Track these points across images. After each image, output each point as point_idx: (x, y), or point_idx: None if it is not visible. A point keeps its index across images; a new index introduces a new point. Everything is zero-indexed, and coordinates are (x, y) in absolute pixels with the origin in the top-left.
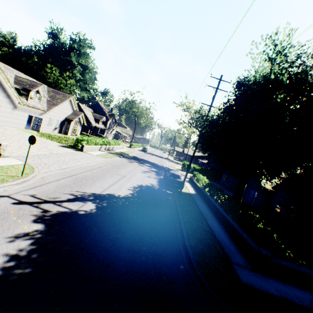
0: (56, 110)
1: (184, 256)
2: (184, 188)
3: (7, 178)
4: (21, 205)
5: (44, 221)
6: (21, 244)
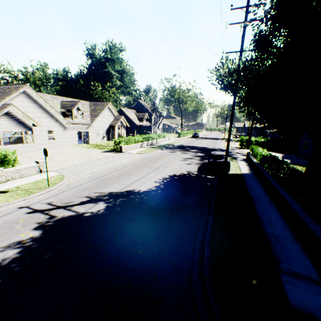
0: (99, 121)
1: (196, 261)
2: (233, 169)
3: (35, 190)
4: (33, 213)
5: (44, 228)
6: (8, 253)
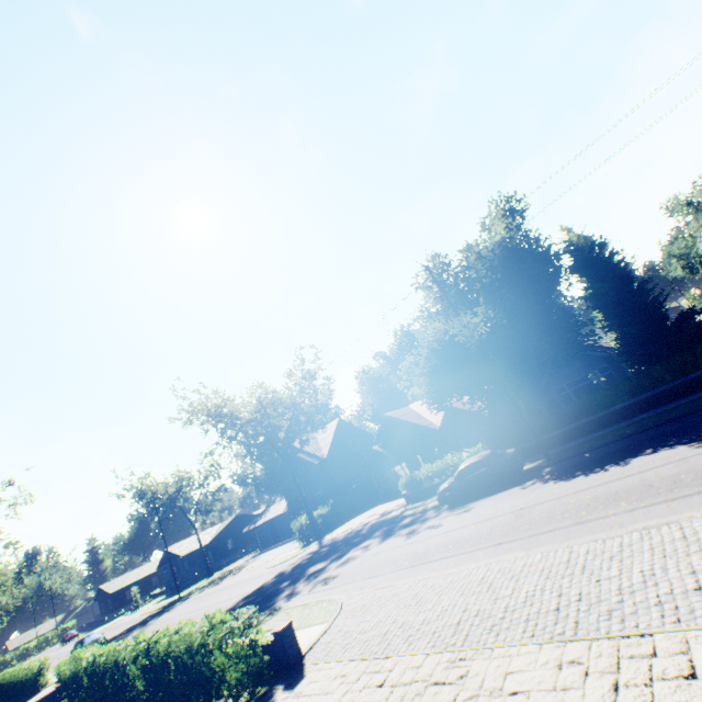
0: None
1: None
2: None
3: None
4: None
5: None
6: None
